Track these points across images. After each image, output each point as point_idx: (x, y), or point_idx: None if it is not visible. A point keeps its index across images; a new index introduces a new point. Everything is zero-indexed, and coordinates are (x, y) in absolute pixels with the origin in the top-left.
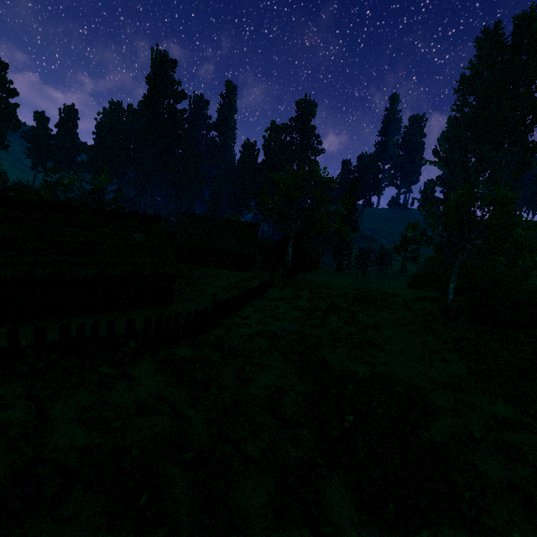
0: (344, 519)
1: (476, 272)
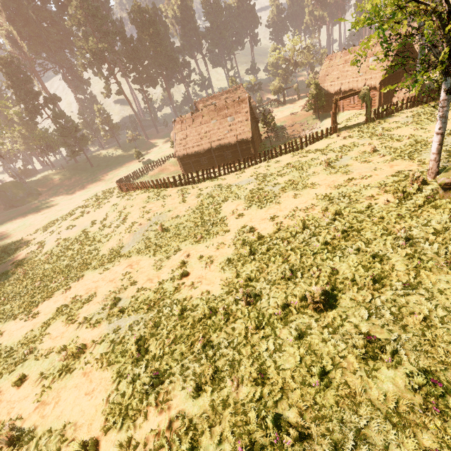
0: (127, 242)
1: None
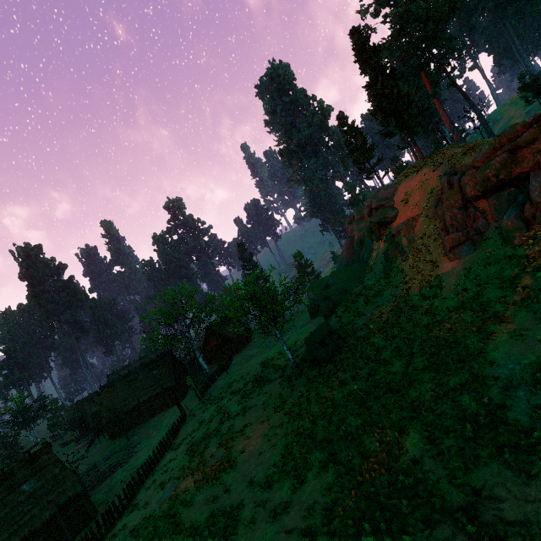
0: None
1: (330, 291)
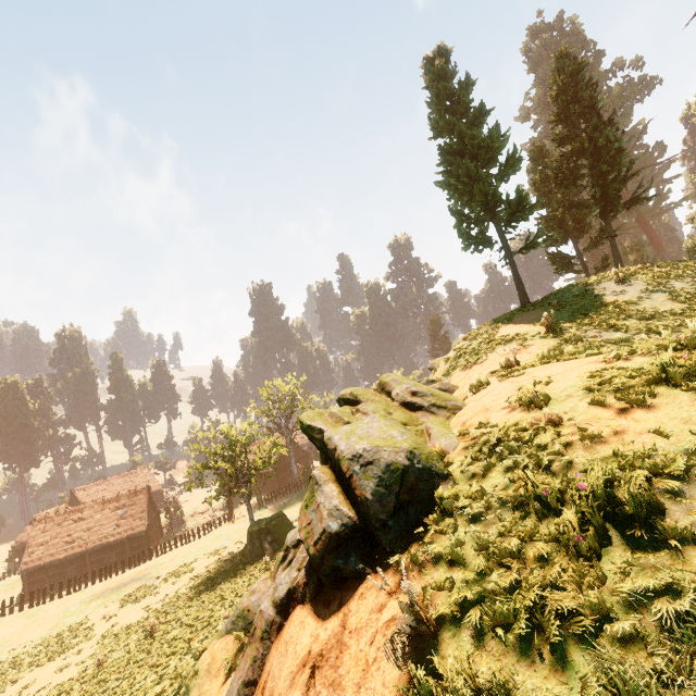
0: None
1: None
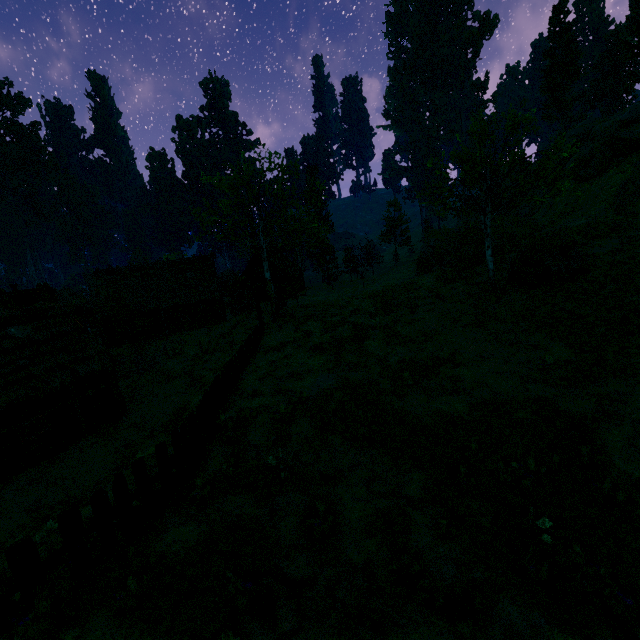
0: None
1: None
